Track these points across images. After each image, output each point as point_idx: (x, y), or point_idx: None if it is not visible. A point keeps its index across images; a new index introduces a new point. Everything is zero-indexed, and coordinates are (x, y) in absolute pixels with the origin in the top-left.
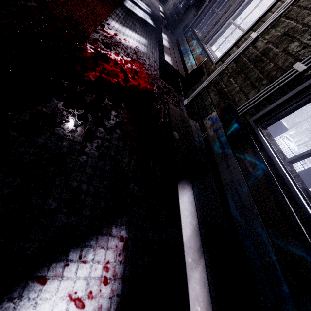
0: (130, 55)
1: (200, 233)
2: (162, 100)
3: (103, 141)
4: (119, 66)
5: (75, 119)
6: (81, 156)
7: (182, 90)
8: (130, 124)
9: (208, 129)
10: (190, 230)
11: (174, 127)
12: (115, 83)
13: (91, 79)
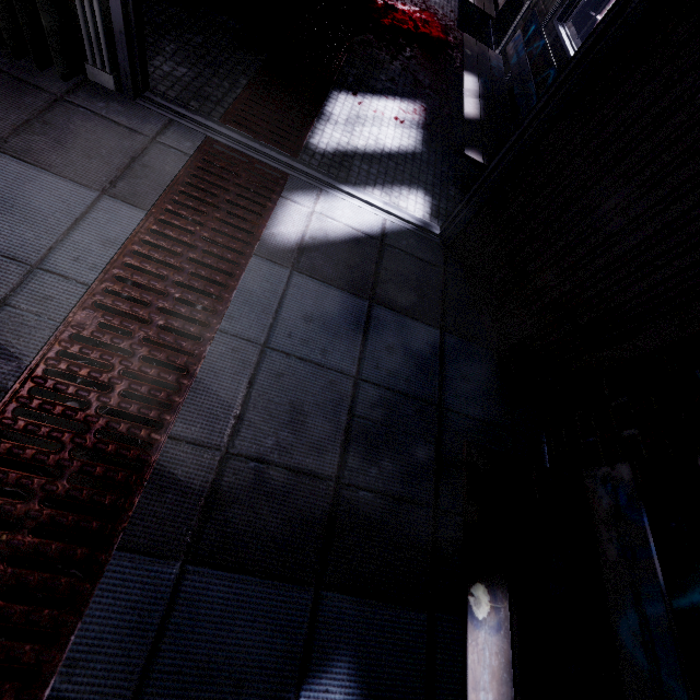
0: (418, 5)
1: (479, 95)
2: (459, 50)
3: (404, 63)
4: (408, 16)
5: (383, 47)
6: (391, 66)
7: (494, 45)
8: (423, 60)
9: (509, 52)
10: (471, 89)
11: (466, 48)
12: (406, 29)
13: (386, 25)
